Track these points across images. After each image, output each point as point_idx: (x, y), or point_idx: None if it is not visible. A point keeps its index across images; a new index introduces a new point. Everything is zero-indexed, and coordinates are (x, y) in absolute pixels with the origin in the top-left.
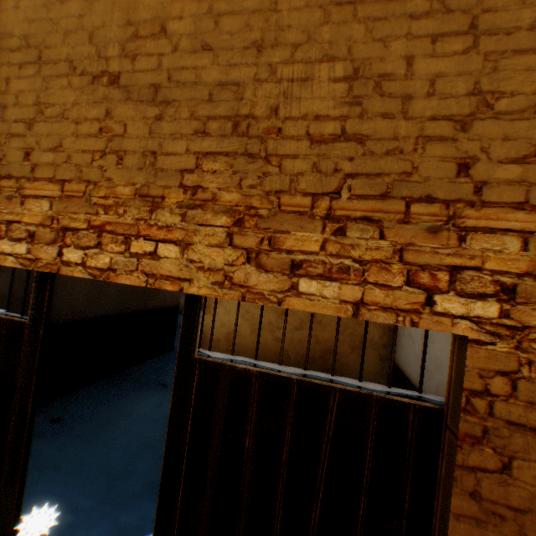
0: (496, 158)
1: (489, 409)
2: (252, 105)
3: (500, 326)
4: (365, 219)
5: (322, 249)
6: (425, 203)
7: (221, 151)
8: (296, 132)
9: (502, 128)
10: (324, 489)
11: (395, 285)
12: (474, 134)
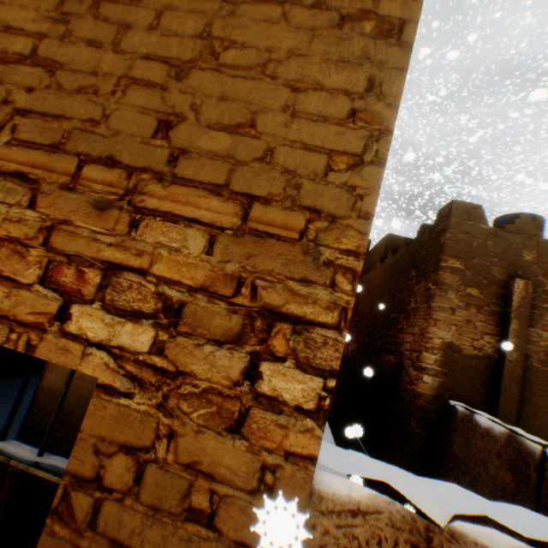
0: (207, 121)
1: (95, 513)
2: None
3: (149, 367)
4: (20, 175)
5: None
6: (105, 167)
7: None
8: None
9: (223, 85)
10: None
11: (26, 280)
12: (190, 86)
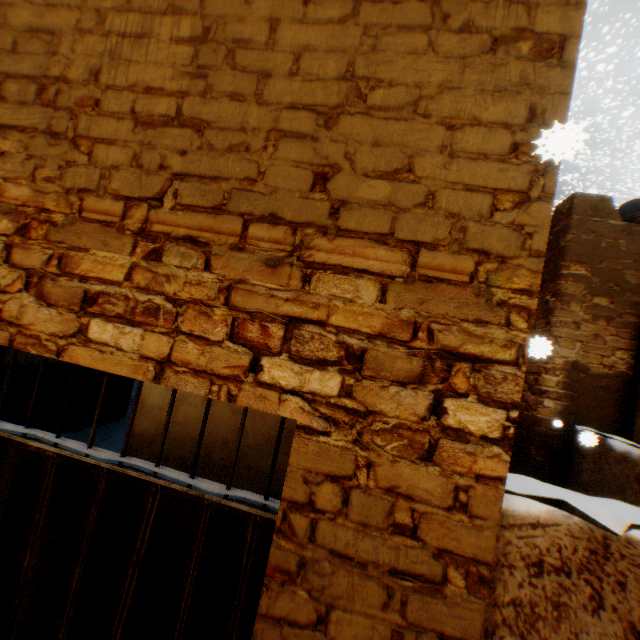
0: (363, 170)
1: (312, 530)
2: (68, 64)
3: (340, 408)
4: (189, 239)
5: (127, 278)
6: (268, 225)
7: (18, 124)
8: (118, 108)
9: (375, 129)
10: (123, 635)
11: (215, 338)
12: (340, 134)
